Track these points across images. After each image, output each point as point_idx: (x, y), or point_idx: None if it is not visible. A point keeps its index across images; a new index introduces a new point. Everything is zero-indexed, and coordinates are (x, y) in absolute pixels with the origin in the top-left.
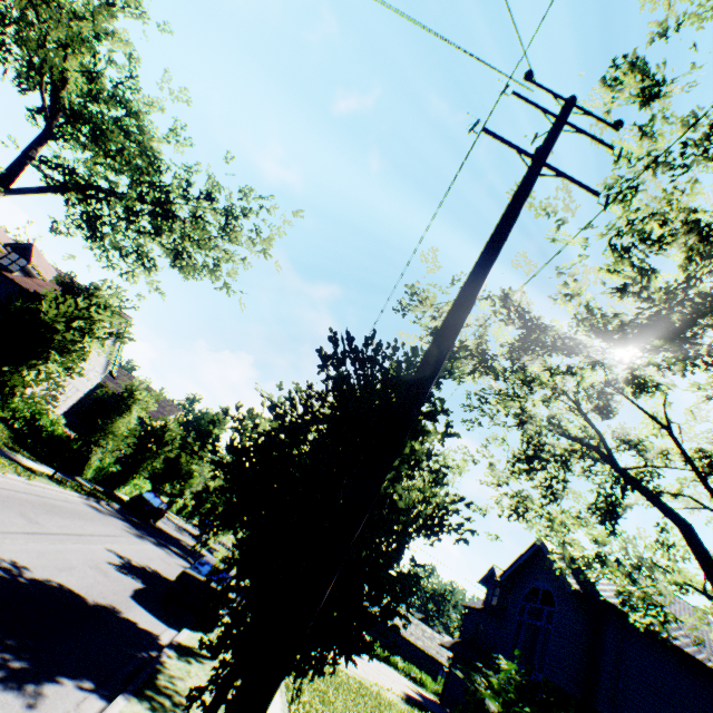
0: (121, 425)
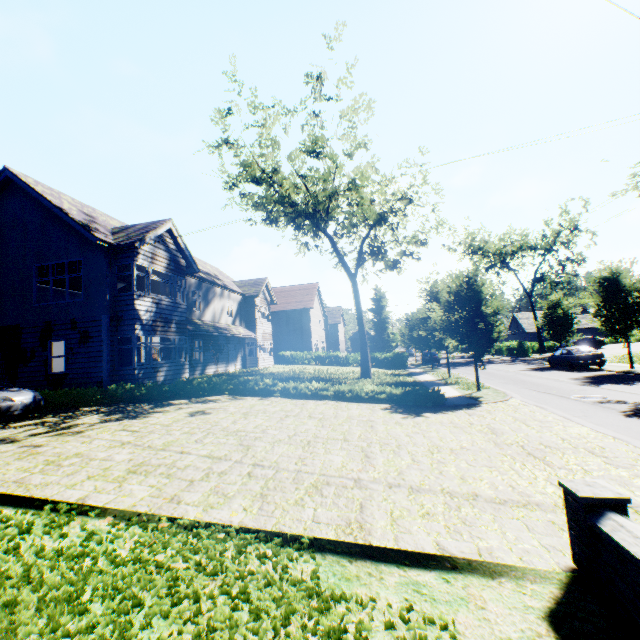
0: None
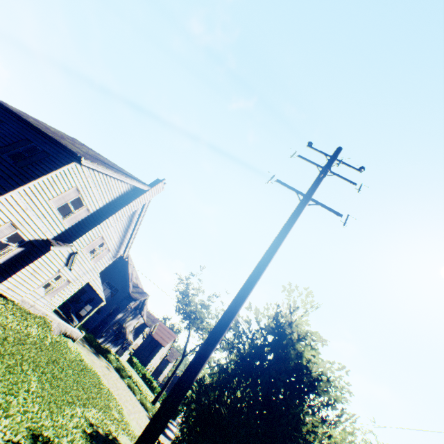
0: None
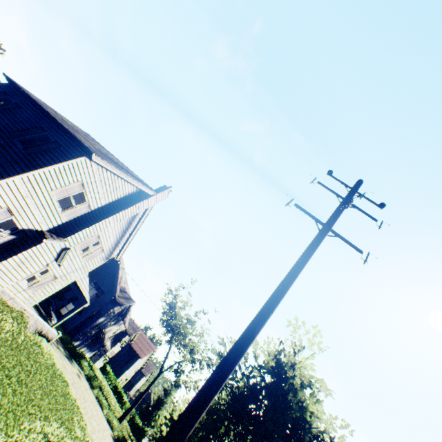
0: None
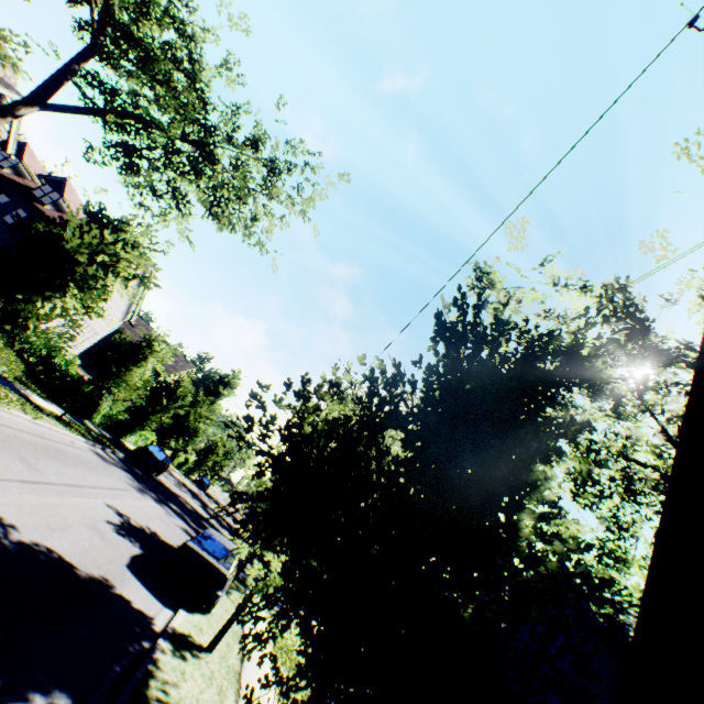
0: (136, 374)
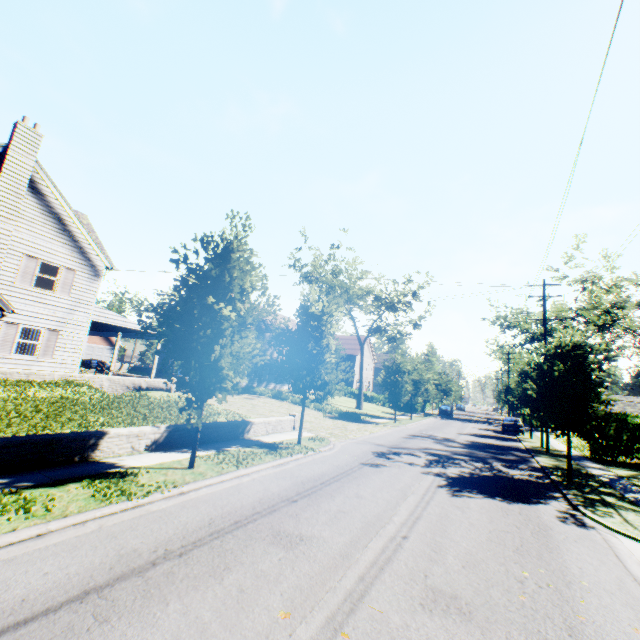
0: (429, 389)
